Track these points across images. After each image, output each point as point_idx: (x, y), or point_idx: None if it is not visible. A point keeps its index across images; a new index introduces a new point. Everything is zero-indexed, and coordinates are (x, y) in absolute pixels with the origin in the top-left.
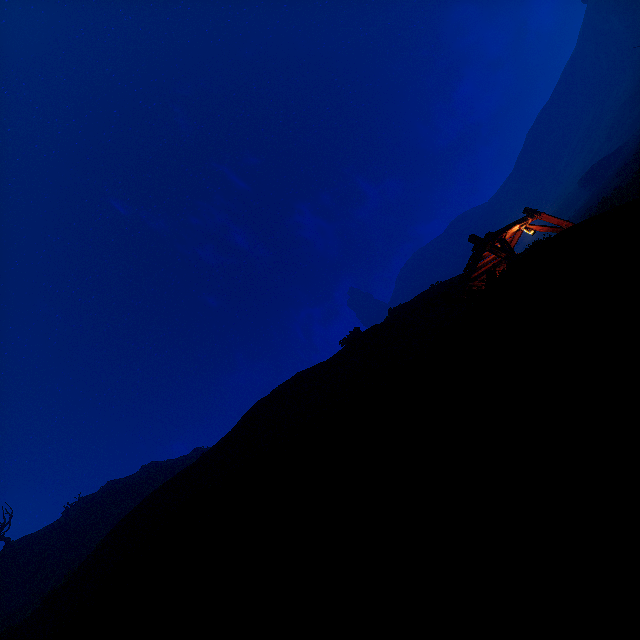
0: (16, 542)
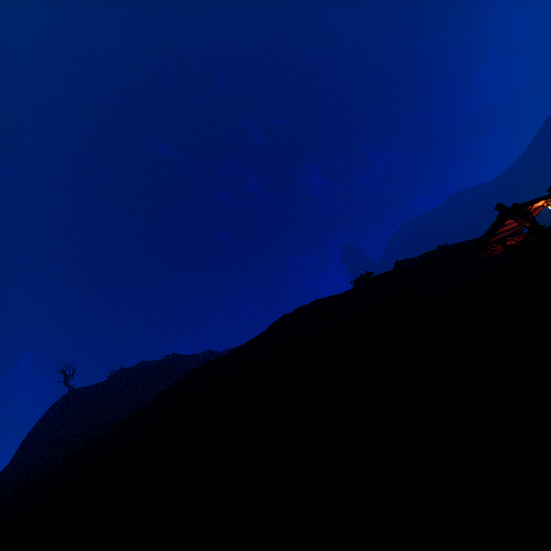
0: (77, 389)
